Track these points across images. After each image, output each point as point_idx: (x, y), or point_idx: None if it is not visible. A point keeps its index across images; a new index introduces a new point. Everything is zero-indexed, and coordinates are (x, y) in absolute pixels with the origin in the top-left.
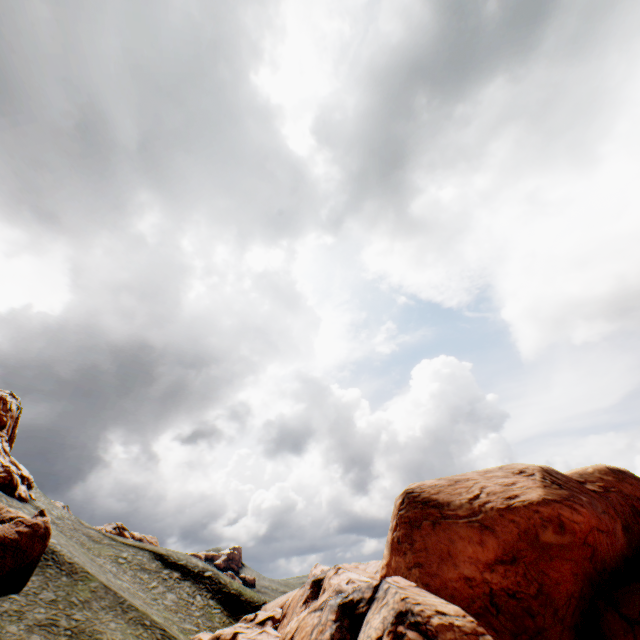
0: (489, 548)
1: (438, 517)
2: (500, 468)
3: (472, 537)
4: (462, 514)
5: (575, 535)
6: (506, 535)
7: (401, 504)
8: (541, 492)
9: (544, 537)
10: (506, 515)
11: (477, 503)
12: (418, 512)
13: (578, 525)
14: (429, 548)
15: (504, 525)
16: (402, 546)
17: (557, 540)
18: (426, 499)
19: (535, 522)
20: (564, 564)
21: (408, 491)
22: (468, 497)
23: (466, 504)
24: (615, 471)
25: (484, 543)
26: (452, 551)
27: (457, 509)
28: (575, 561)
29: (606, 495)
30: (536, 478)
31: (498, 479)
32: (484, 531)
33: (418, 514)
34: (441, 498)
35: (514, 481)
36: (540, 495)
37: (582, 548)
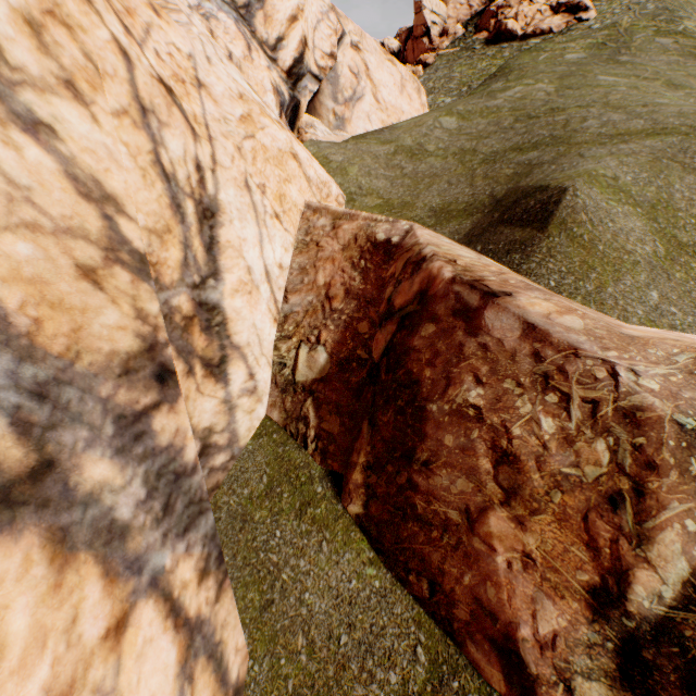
0: None
1: None
2: None
3: None
4: None
5: None
6: None
7: None
8: None
9: None
10: None
11: None
12: None
13: None
14: None
15: None
16: None
17: None
18: None
19: None
20: None
21: None
22: None
23: None
24: None
25: None
26: None
27: None
28: None
29: None
30: None
31: None
32: None
33: None
34: None
35: None
36: None
37: None
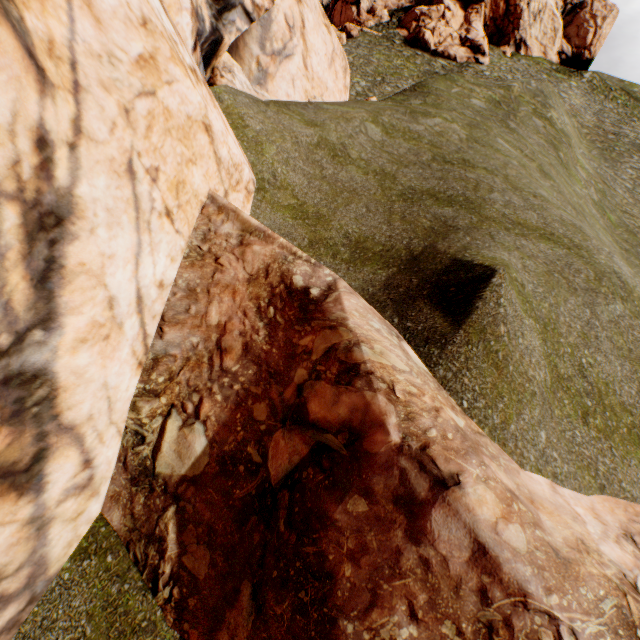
0: None
1: None
2: None
3: None
4: None
5: None
6: None
7: None
8: None
9: None
10: None
11: None
12: None
13: None
14: None
15: None
16: None
17: None
18: None
19: None
20: None
21: None
22: None
23: None
24: None
25: None
26: None
27: None
28: None
29: None
30: None
31: None
32: None
33: None
34: None
35: None
36: None
37: None
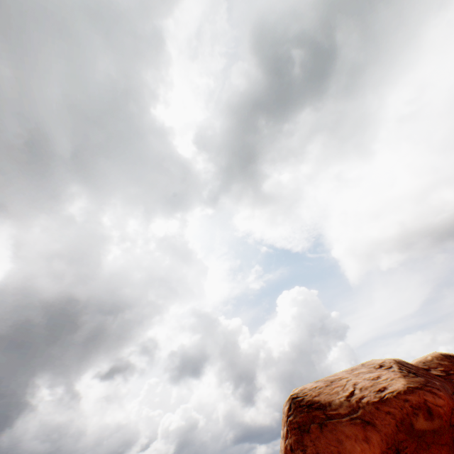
0: (374, 444)
1: (323, 418)
2: (362, 365)
3: (357, 434)
4: (344, 412)
5: (442, 418)
6: (386, 428)
7: (289, 410)
8: (404, 381)
9: (418, 425)
10: (381, 408)
11: (354, 399)
12: (305, 416)
13: (442, 408)
14: (320, 452)
15: (382, 418)
16: (295, 453)
17: (429, 426)
18: (310, 402)
19: (407, 411)
20: (441, 450)
21: (293, 396)
22: (345, 395)
23: (345, 402)
24: (447, 356)
25: (369, 439)
26: (342, 452)
27: (338, 408)
28: (449, 445)
29: (449, 377)
30: (395, 369)
31: (365, 375)
32: (366, 427)
33: (305, 418)
34: (322, 399)
35: (378, 374)
36: (404, 384)
37: (450, 431)
